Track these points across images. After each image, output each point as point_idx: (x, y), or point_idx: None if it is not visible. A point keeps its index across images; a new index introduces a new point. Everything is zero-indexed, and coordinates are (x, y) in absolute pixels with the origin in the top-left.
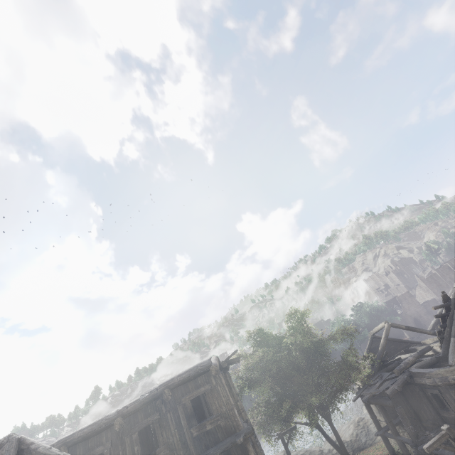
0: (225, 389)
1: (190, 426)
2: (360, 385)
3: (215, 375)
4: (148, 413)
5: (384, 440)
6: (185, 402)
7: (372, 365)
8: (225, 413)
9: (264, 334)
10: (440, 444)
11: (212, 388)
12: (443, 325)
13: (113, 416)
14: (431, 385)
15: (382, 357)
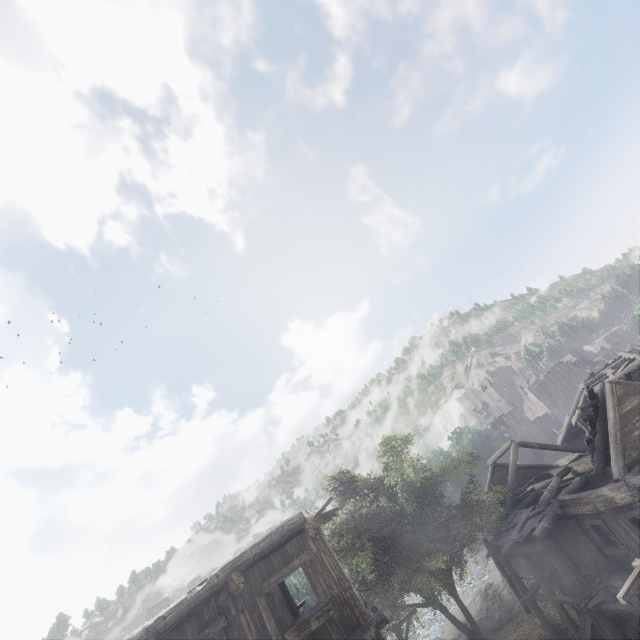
0: (332, 557)
1: (282, 629)
2: (488, 535)
3: (314, 535)
4: (204, 621)
5: (534, 606)
6: (269, 590)
7: (501, 502)
8: (339, 596)
9: (352, 478)
10: (637, 588)
11: (311, 558)
12: (592, 431)
13: (138, 639)
14: (591, 514)
15: (514, 489)
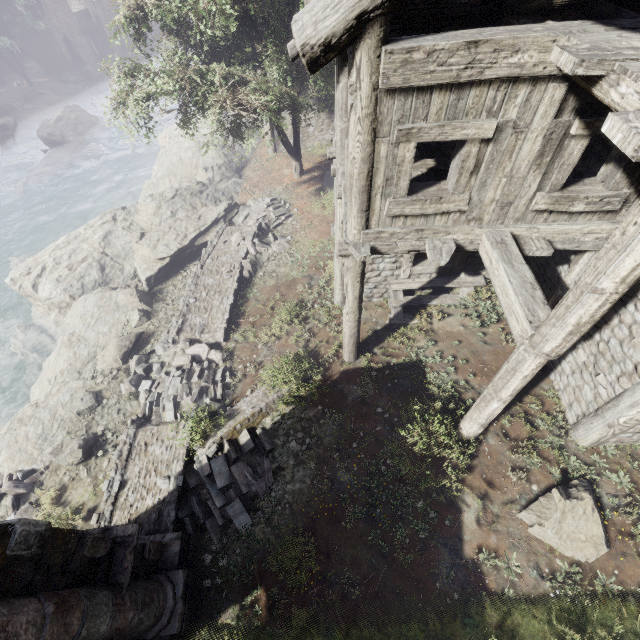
0: None
1: None
2: None
3: None
4: None
5: None
6: None
7: None
8: None
9: None
10: None
11: None
12: None
13: None
14: None
15: None
